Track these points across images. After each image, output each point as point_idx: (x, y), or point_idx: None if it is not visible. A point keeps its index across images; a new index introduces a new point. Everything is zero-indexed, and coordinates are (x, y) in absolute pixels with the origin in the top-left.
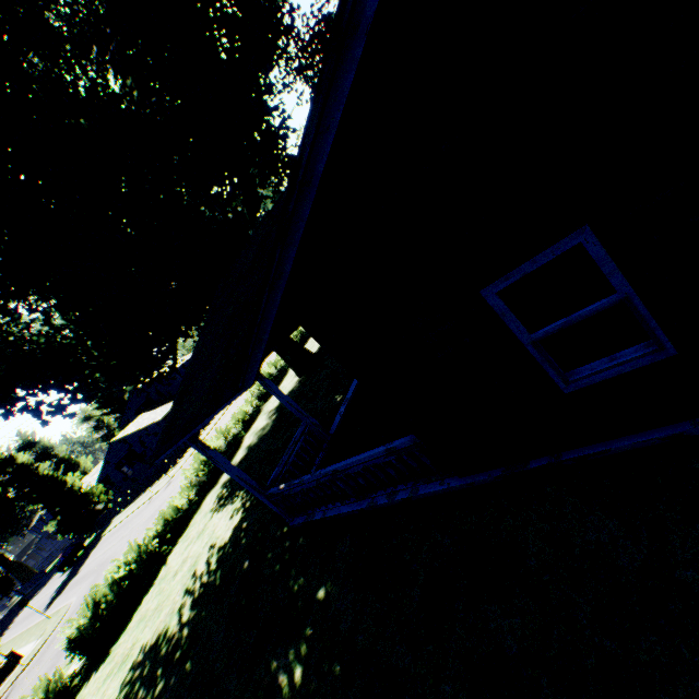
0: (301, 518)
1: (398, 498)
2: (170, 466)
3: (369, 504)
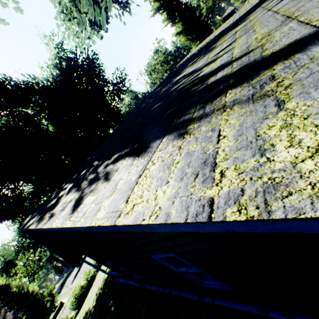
0: (116, 278)
1: (128, 283)
2: None
3: (125, 281)
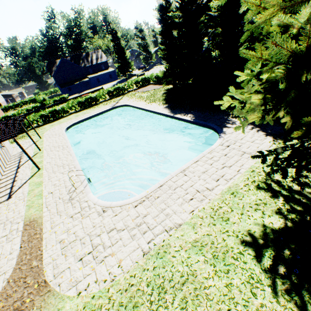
0: None
1: None
2: None
3: None
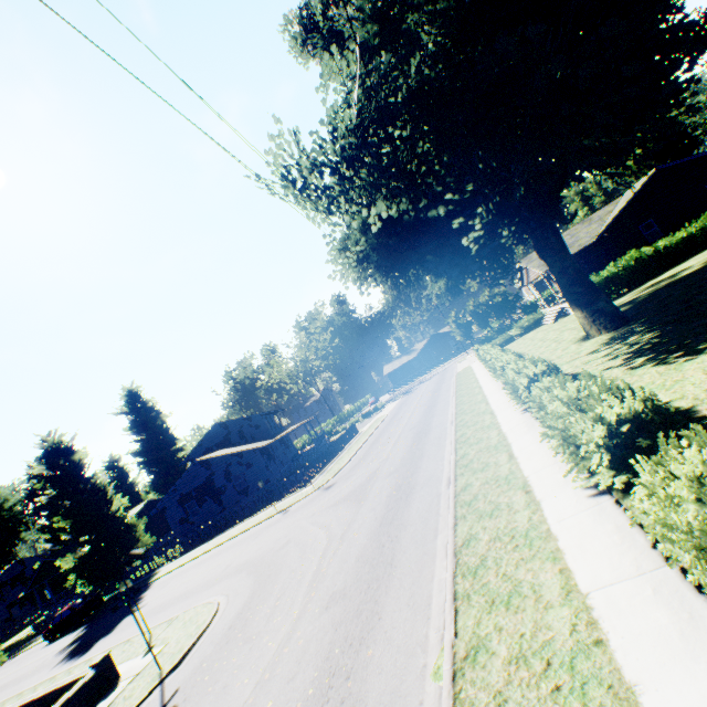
0: None
1: None
2: (294, 488)
3: None
